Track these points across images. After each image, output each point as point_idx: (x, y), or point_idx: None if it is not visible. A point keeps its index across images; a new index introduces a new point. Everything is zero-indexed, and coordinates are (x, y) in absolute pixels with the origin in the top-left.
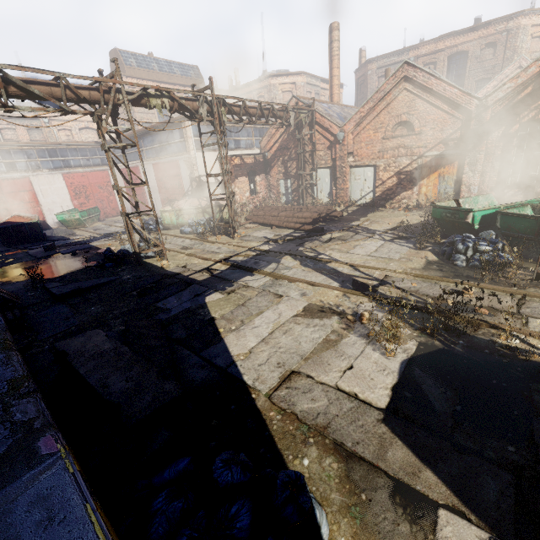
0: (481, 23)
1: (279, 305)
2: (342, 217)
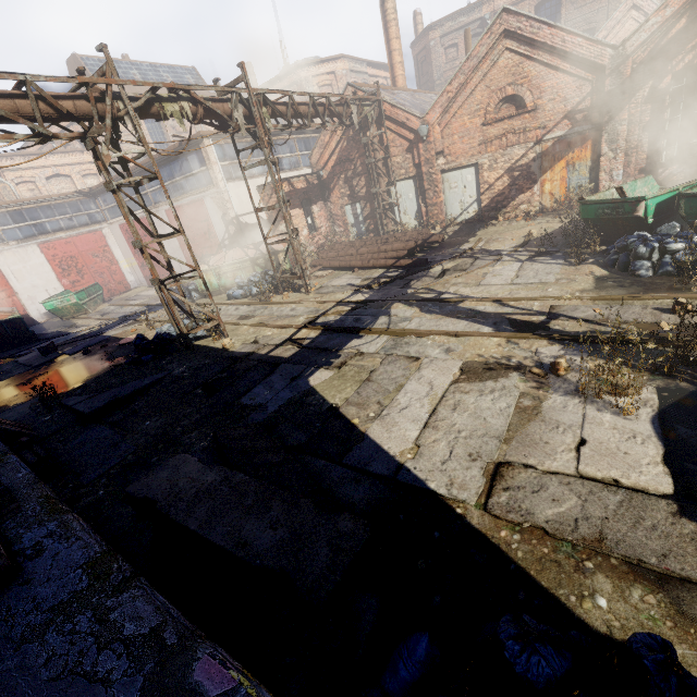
0: None
1: (422, 371)
2: (442, 242)
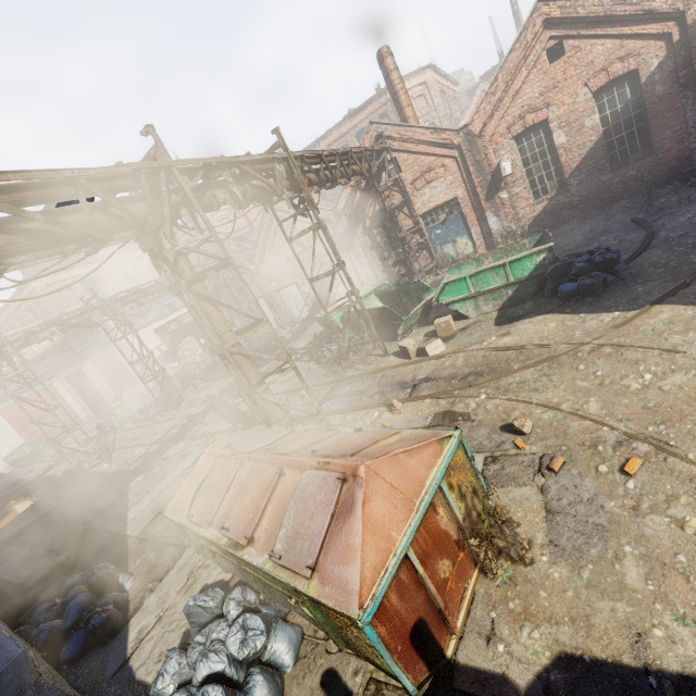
0: (365, 102)
1: (180, 464)
2: (285, 340)
